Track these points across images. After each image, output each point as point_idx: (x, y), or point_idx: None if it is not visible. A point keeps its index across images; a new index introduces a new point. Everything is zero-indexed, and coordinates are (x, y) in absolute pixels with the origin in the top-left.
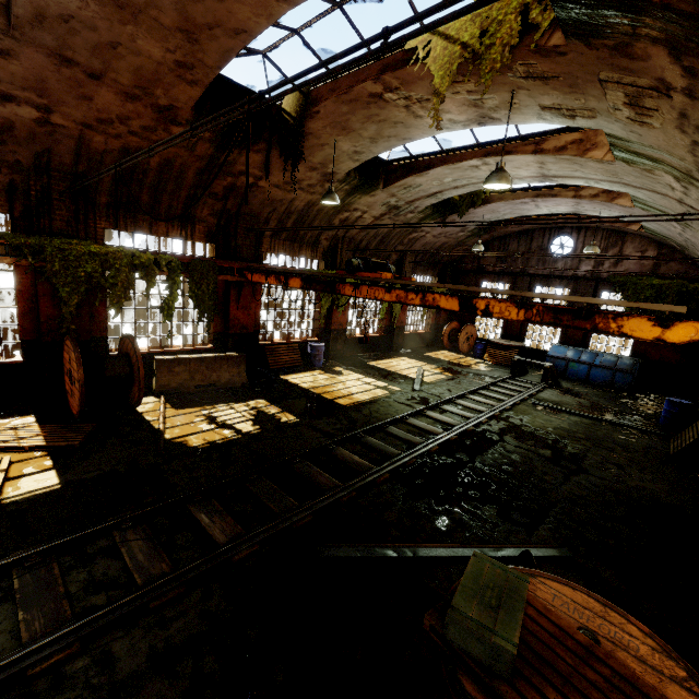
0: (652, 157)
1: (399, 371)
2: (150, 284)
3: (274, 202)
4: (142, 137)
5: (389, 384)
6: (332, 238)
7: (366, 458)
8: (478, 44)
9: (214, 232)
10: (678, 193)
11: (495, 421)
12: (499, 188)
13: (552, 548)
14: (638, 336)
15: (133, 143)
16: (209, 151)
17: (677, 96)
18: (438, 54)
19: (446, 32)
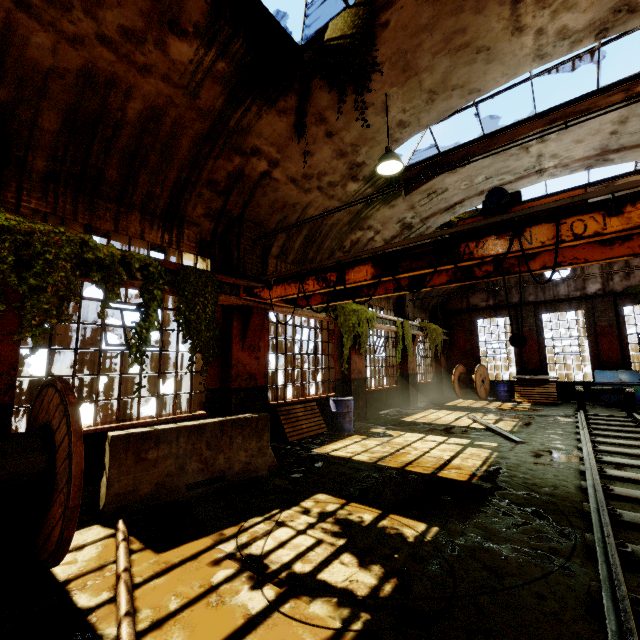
0: None
1: (454, 423)
2: (109, 296)
3: (286, 207)
4: (119, 52)
5: (472, 440)
6: None
7: None
8: None
9: (208, 242)
10: None
11: None
12: None
13: None
14: None
15: (103, 63)
16: (217, 102)
17: None
18: None
19: None
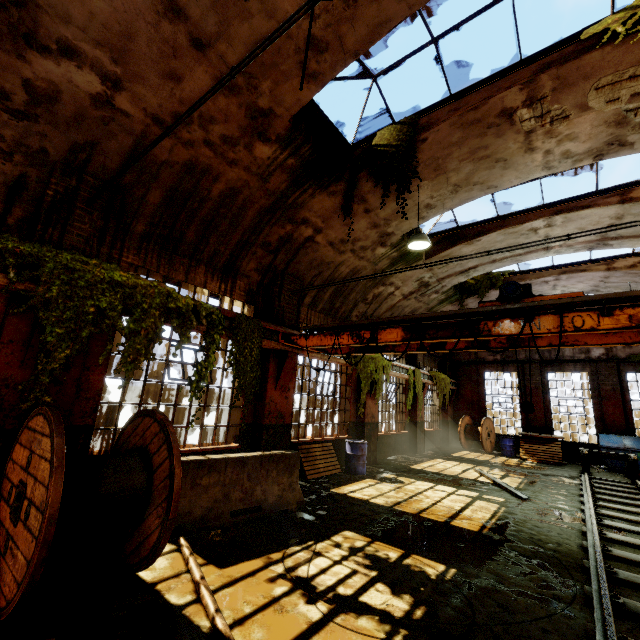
0: None
1: (461, 475)
2: (182, 339)
3: (322, 264)
4: (217, 151)
5: (480, 493)
6: (361, 316)
7: None
8: None
9: (254, 291)
10: None
11: None
12: None
13: None
14: None
15: (203, 158)
16: (282, 185)
17: None
18: None
19: None
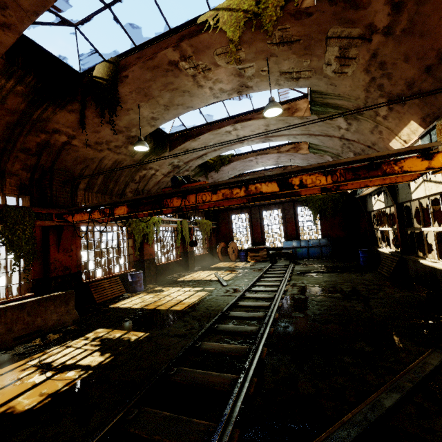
0: (336, 105)
1: (203, 279)
2: None
3: (86, 160)
4: None
5: (204, 287)
6: (135, 191)
7: (234, 342)
8: (256, 8)
9: (27, 185)
10: (342, 131)
11: (290, 288)
12: (273, 115)
13: (433, 353)
14: (415, 170)
15: None
16: (21, 106)
17: (376, 38)
18: (226, 19)
19: (228, 7)
